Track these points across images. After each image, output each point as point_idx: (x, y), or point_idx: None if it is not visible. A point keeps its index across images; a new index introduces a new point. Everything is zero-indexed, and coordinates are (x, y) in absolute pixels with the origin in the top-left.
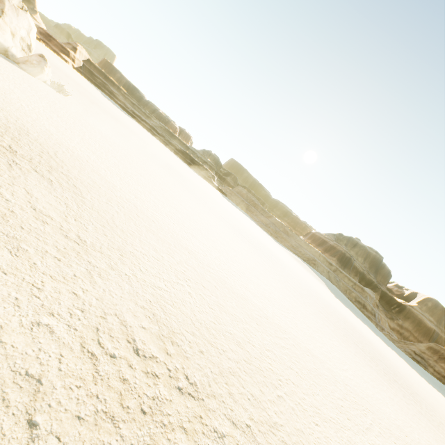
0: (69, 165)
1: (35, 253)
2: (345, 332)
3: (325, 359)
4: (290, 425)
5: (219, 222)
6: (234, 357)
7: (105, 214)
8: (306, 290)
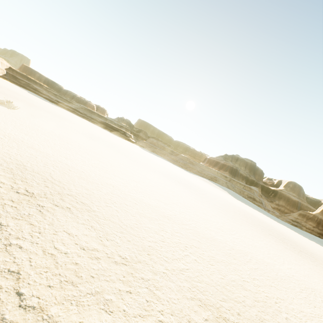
0: (65, 182)
1: (116, 298)
2: (260, 227)
3: (272, 261)
4: None
5: (157, 175)
6: (250, 303)
7: (114, 218)
8: (225, 204)
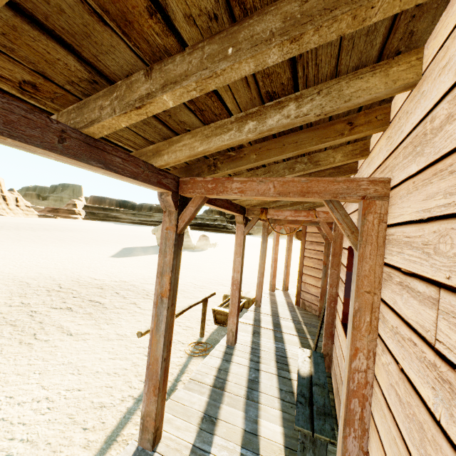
0: None
1: None
2: None
3: None
4: None
5: None
6: None
7: None
8: None
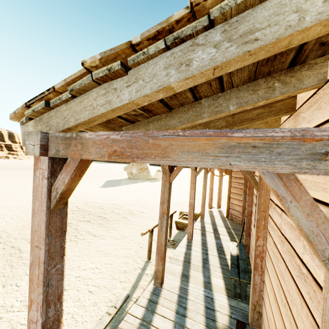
0: None
1: None
2: None
3: None
4: None
5: None
6: None
7: None
8: None
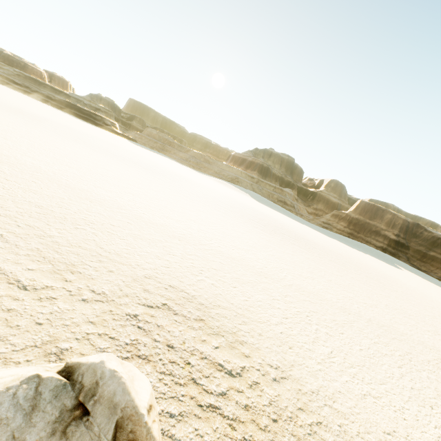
0: None
1: None
2: (245, 215)
3: (188, 221)
4: (78, 238)
5: (98, 154)
6: (20, 211)
7: None
8: (214, 196)
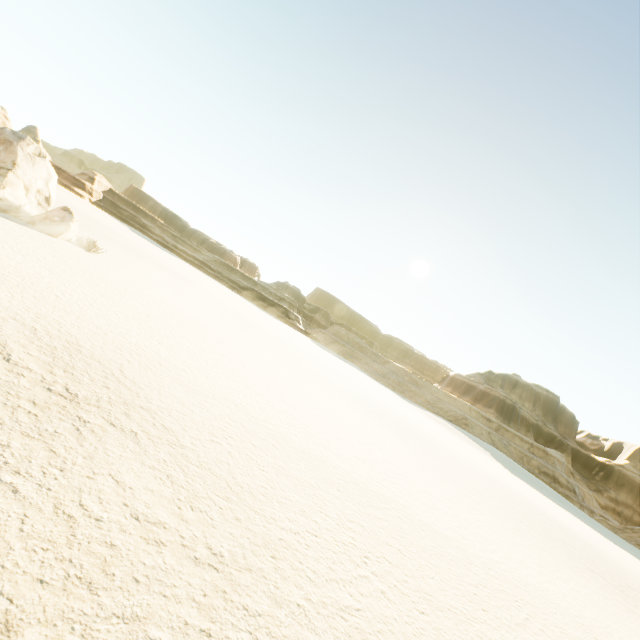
0: (143, 385)
1: None
2: (565, 548)
3: (587, 637)
4: None
5: (335, 397)
6: None
7: (219, 468)
8: (480, 480)
